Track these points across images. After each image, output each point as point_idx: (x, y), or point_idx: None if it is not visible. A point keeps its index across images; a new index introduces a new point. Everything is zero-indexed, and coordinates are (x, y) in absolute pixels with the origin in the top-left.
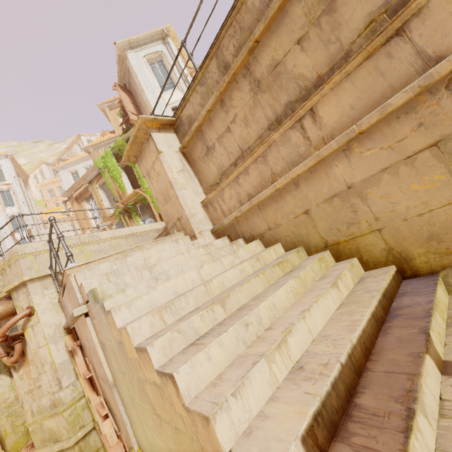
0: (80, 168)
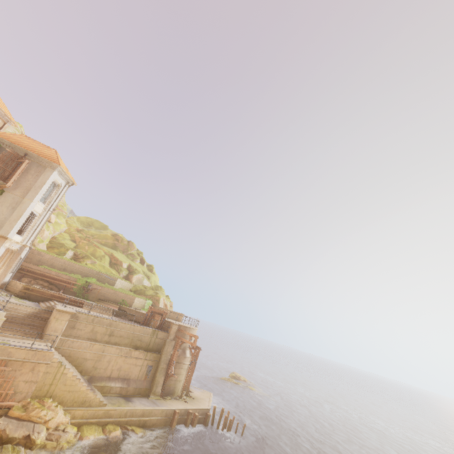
0: None
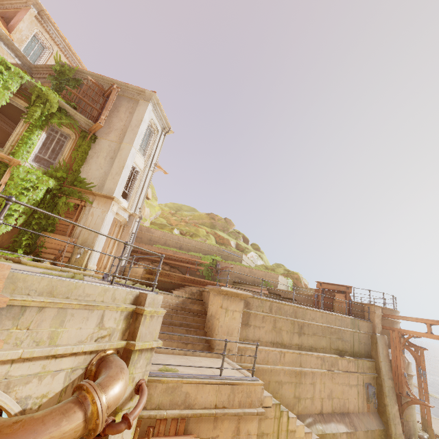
0: None
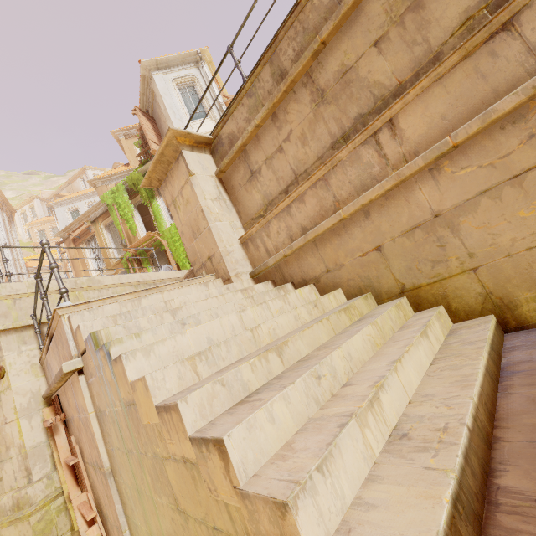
0: (81, 206)
